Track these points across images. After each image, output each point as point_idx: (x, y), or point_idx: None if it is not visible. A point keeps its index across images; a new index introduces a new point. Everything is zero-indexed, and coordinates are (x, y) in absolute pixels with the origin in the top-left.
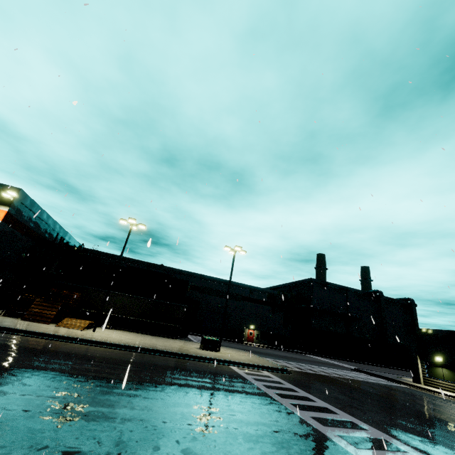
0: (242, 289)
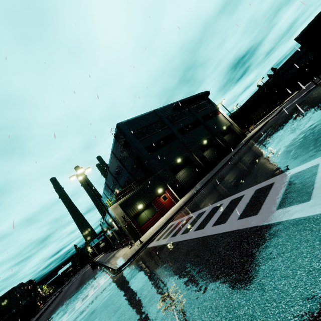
0: None
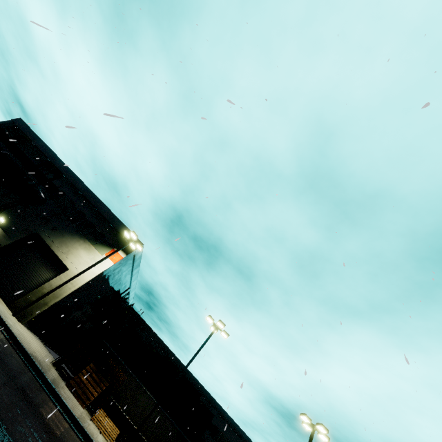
0: None
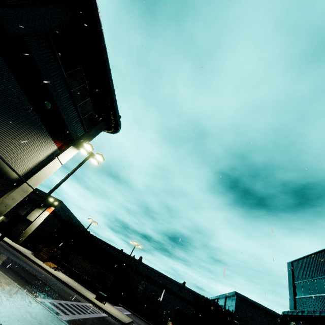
0: (174, 285)
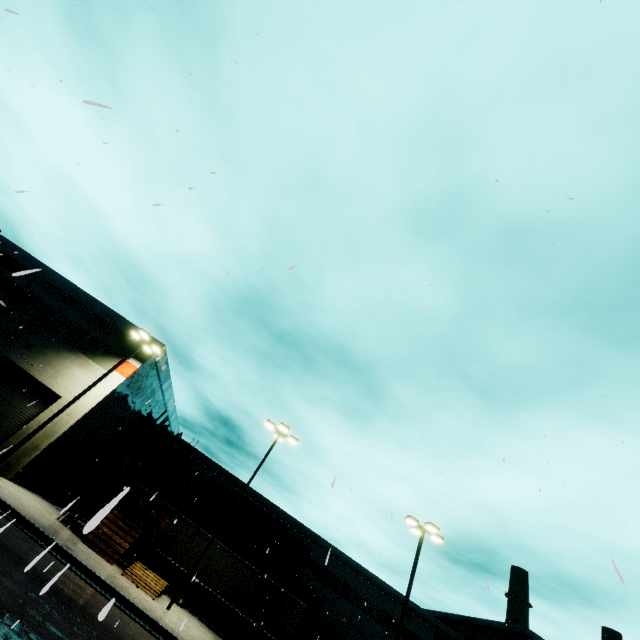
0: (391, 600)
